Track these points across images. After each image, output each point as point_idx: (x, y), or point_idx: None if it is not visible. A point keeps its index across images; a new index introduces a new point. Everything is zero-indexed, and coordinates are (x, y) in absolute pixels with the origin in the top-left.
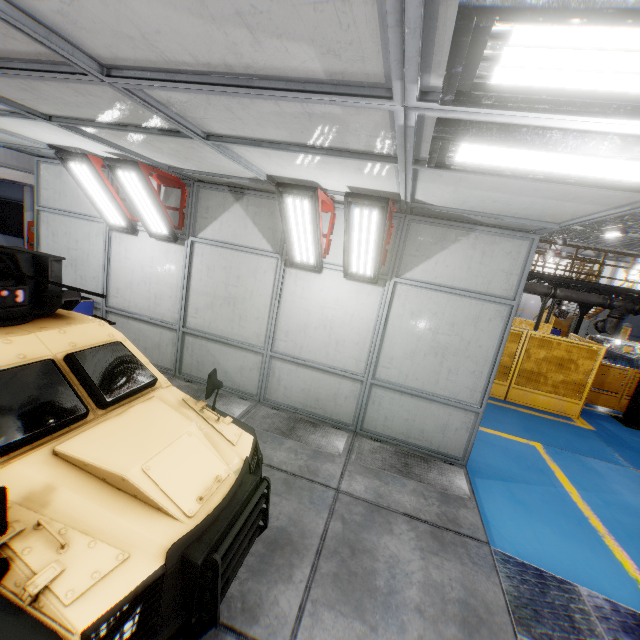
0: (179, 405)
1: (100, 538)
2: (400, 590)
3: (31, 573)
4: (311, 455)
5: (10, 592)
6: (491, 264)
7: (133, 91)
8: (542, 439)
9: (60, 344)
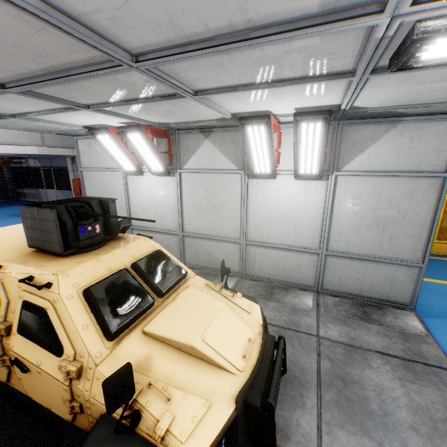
0: (206, 288)
1: (189, 391)
2: (392, 412)
3: (154, 419)
4: (290, 312)
5: (144, 433)
6: (419, 146)
7: (151, 70)
8: None
9: (126, 257)
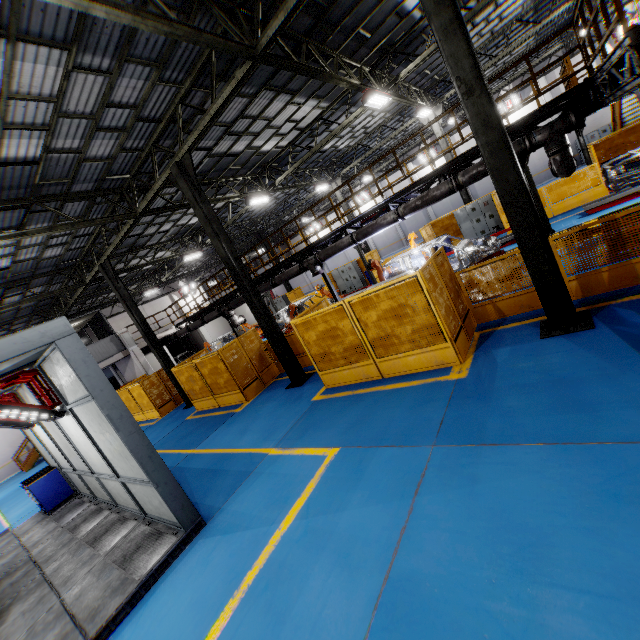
0: None
1: None
2: None
3: None
4: (85, 561)
5: None
6: (70, 374)
7: None
8: (352, 437)
9: None
